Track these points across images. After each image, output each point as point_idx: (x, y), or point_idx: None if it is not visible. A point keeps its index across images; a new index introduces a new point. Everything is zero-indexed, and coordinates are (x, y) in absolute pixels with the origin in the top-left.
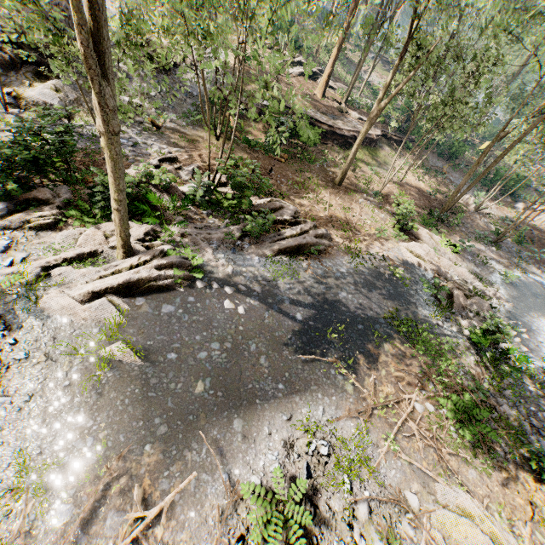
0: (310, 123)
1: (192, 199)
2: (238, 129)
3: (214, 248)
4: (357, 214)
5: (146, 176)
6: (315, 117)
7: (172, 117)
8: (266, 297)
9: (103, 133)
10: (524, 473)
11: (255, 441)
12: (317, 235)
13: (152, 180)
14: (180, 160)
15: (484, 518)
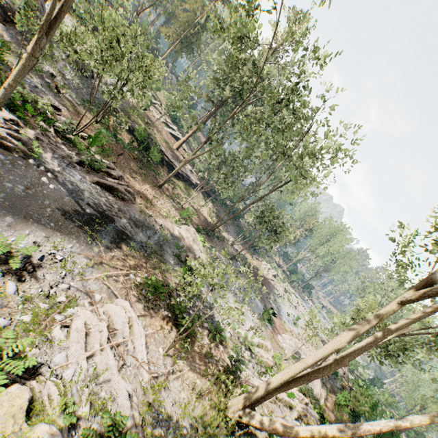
0: (161, 154)
1: (57, 131)
2: (114, 128)
3: (55, 156)
4: (160, 202)
5: (33, 101)
6: (165, 152)
7: (73, 95)
8: (73, 192)
9: (29, 53)
10: (168, 319)
11: (16, 231)
12: (127, 190)
13: (35, 104)
14: (63, 113)
15: (131, 311)
